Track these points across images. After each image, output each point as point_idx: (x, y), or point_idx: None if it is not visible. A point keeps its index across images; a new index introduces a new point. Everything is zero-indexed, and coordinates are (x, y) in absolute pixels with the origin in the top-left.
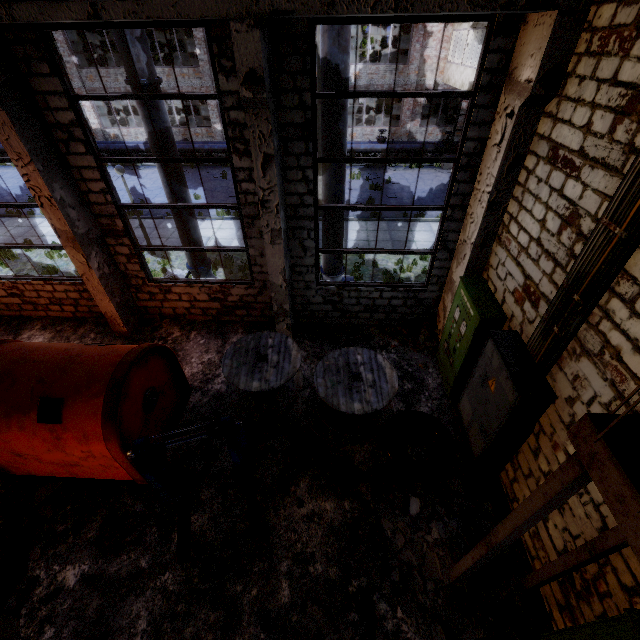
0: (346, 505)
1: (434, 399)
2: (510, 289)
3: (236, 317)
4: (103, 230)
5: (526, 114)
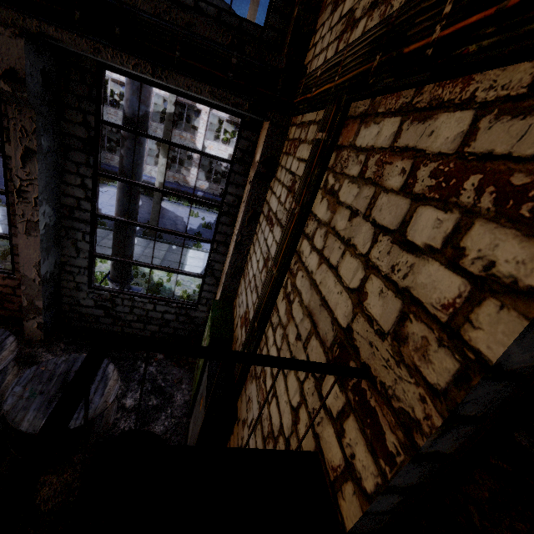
0: None
1: (174, 417)
2: (241, 315)
3: None
4: None
5: (258, 184)
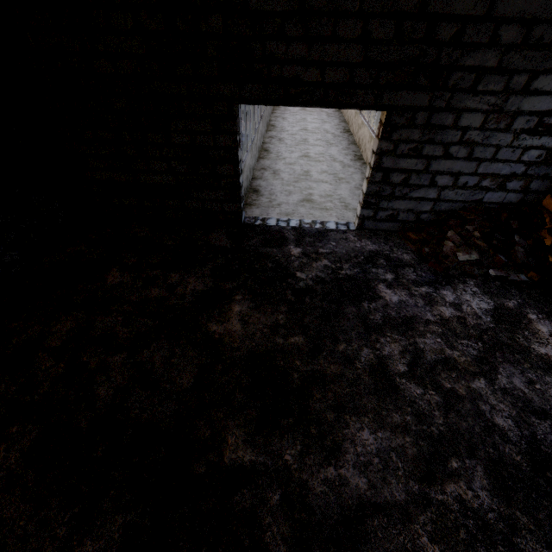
0: None
1: None
2: None
3: None
4: None
5: None
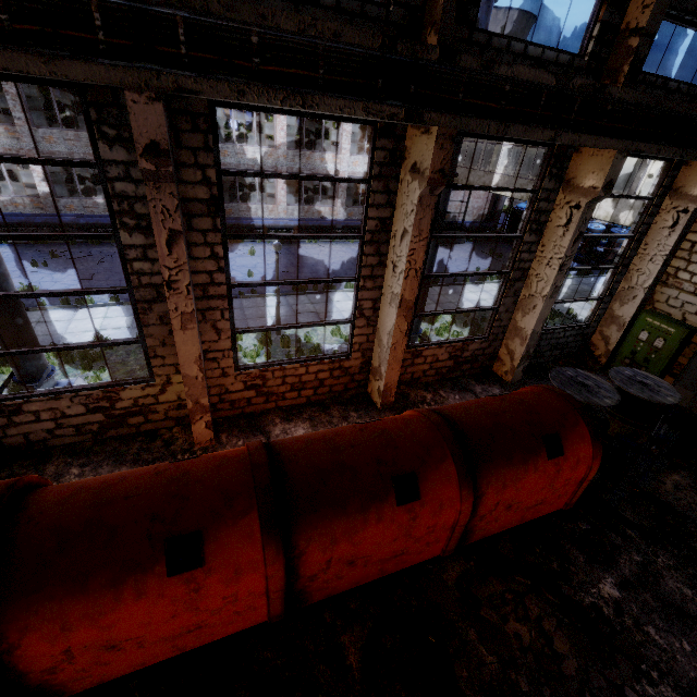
0: (683, 473)
1: None
2: (691, 312)
3: (460, 372)
4: None
5: (695, 212)
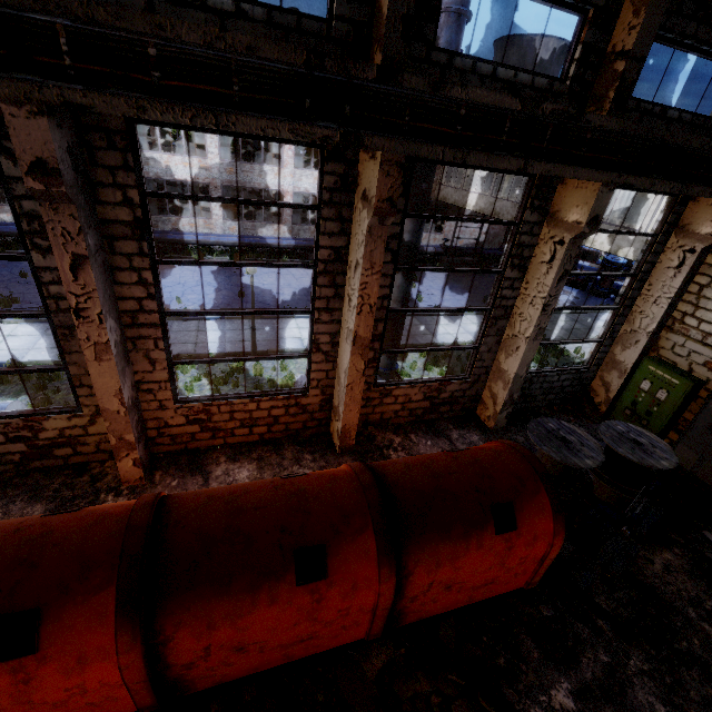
0: (677, 551)
1: None
2: (699, 362)
3: (437, 414)
4: None
5: (703, 252)
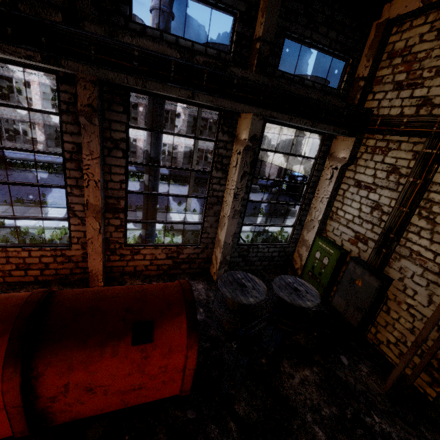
0: (315, 369)
1: None
2: (346, 239)
3: (180, 270)
4: (106, 207)
5: (342, 169)
